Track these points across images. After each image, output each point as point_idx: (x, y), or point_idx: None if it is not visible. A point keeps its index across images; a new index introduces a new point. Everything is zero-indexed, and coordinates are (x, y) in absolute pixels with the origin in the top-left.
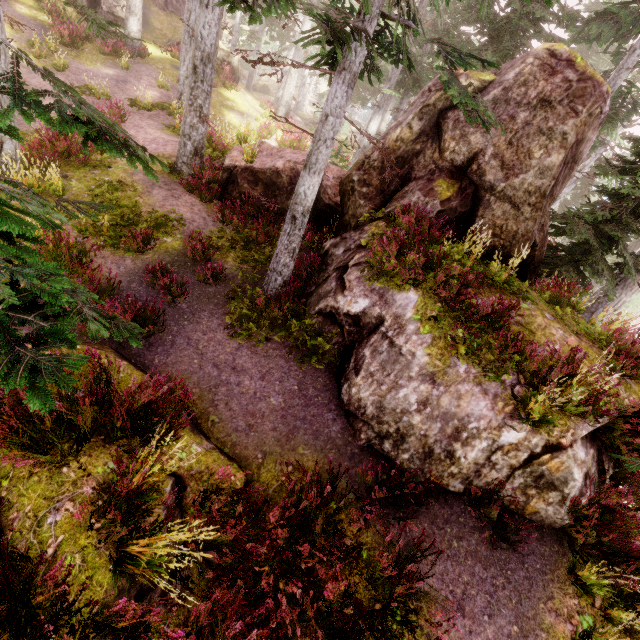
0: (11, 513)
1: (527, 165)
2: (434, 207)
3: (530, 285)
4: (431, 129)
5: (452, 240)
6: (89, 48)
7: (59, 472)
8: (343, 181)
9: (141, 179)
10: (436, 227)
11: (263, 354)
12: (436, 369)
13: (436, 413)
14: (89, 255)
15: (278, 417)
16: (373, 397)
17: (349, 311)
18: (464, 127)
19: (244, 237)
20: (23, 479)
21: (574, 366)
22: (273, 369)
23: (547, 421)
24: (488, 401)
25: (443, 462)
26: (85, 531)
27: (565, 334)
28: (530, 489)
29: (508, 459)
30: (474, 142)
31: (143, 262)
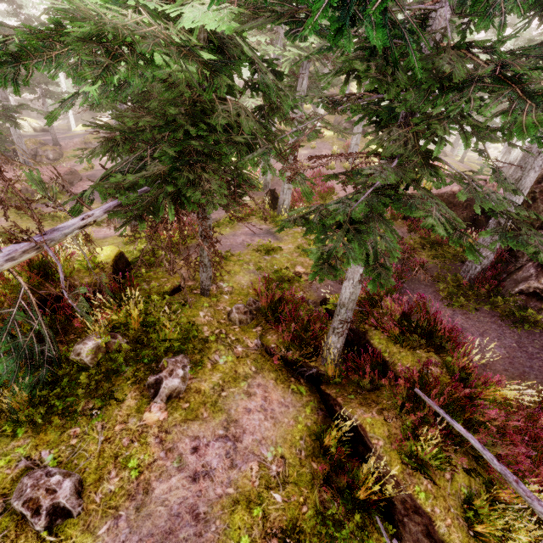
0: (397, 367)
1: None
2: None
3: None
4: None
5: None
6: None
7: (415, 352)
8: None
9: None
10: None
11: (475, 319)
12: None
13: None
14: None
15: (506, 362)
16: None
17: None
18: None
19: (429, 241)
20: (396, 353)
21: None
22: (488, 330)
23: None
24: None
25: None
26: (447, 379)
27: None
28: None
29: None
30: None
31: None
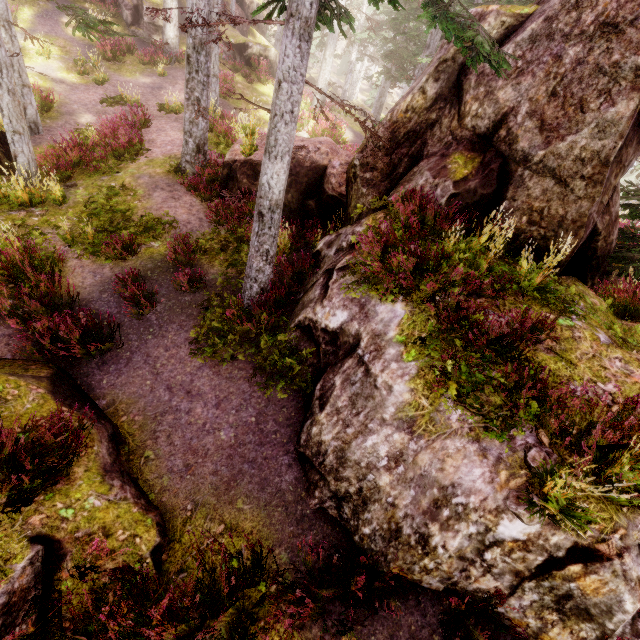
0: None
1: (579, 122)
2: (445, 190)
3: (592, 287)
4: (450, 91)
5: (473, 232)
6: (130, 60)
7: None
8: (348, 167)
9: (145, 182)
10: (447, 216)
11: (226, 375)
12: (418, 412)
13: (411, 476)
14: (58, 265)
15: (223, 457)
16: (335, 442)
17: (326, 326)
18: (490, 81)
19: (238, 238)
20: None
21: (625, 432)
22: (233, 394)
23: (573, 517)
24: (486, 467)
25: (414, 549)
26: None
27: (628, 367)
28: (548, 610)
29: (512, 560)
30: (503, 99)
31: (122, 270)
